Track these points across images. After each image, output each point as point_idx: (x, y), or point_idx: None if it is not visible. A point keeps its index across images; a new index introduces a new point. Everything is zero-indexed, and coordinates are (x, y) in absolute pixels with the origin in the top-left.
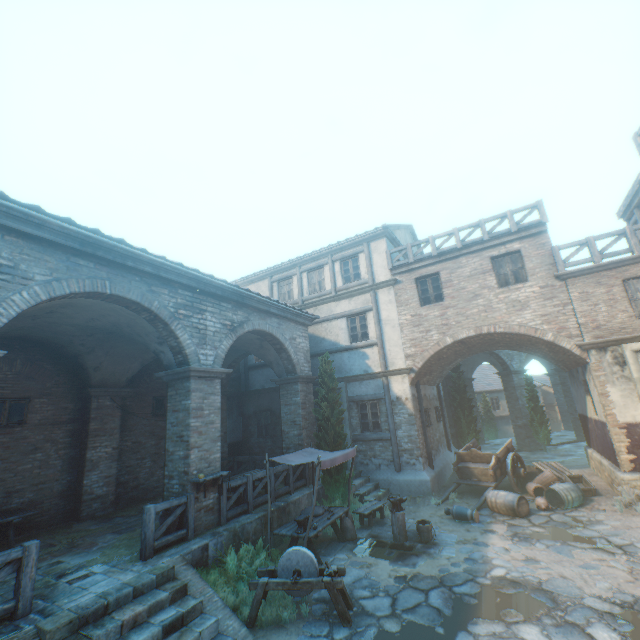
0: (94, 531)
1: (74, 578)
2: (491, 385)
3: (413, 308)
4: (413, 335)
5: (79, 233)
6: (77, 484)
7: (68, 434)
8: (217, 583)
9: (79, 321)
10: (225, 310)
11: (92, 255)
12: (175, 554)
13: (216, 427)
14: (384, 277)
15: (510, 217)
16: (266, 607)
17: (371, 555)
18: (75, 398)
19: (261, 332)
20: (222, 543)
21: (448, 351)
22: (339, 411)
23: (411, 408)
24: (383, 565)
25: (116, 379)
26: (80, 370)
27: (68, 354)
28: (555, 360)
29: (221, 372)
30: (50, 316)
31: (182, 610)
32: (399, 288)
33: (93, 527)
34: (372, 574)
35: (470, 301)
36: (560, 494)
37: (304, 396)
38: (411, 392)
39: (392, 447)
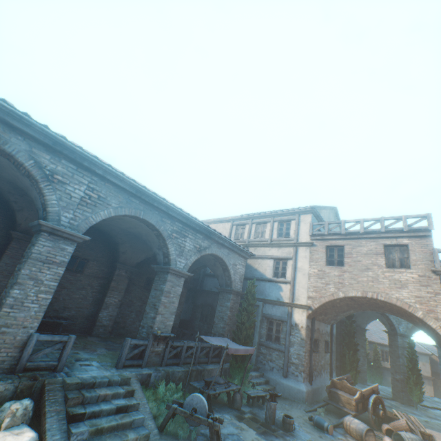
0: (97, 344)
1: (83, 363)
2: (384, 339)
3: (320, 265)
4: (316, 284)
5: (137, 186)
6: (96, 314)
7: (100, 285)
8: (150, 398)
9: (123, 227)
10: (198, 238)
11: (139, 197)
12: (133, 371)
13: (175, 306)
14: (305, 239)
15: (404, 220)
16: (172, 423)
17: (246, 423)
18: (109, 266)
19: (216, 256)
20: (159, 377)
21: (341, 302)
22: (252, 320)
23: (304, 334)
24: (251, 432)
25: (131, 261)
26: (115, 251)
27: (112, 241)
28: (430, 334)
29: (186, 274)
30: (111, 221)
31: (128, 403)
32: (313, 249)
33: (97, 341)
34: (242, 435)
35: (362, 271)
36: (405, 440)
37: (233, 303)
38: (306, 323)
39: (284, 358)
